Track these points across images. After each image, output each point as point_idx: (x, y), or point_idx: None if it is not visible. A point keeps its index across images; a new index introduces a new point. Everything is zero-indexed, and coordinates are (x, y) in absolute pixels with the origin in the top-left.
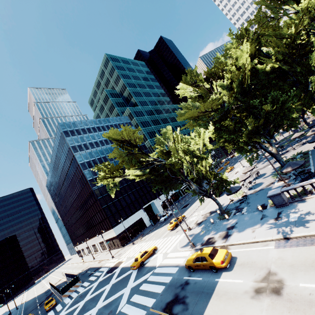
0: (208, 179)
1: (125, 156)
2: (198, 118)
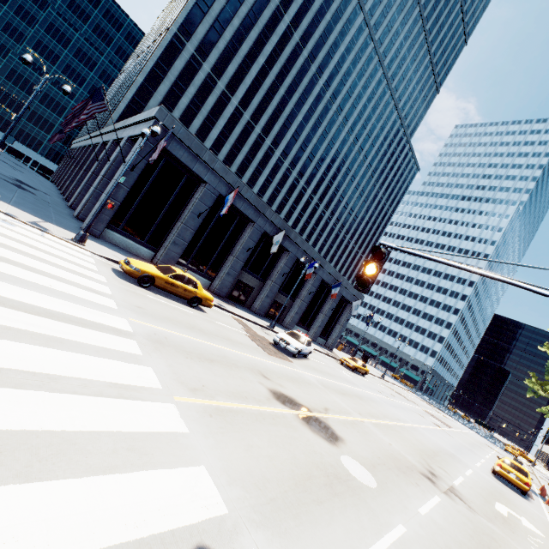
0: None
1: None
2: None
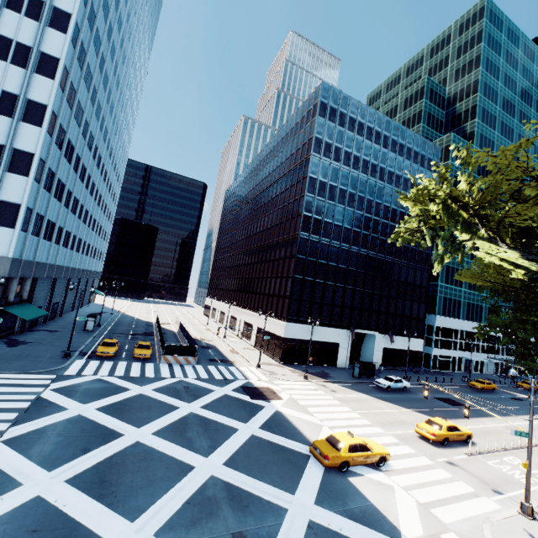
0: None
1: None
2: None
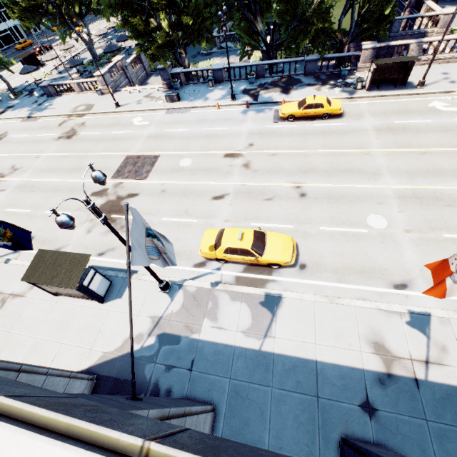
0: None
1: None
2: None
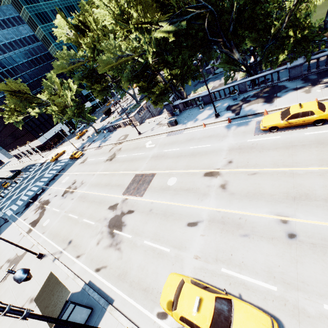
0: (83, 116)
1: (20, 103)
2: (73, 69)
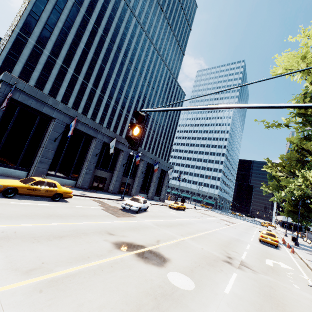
0: None
1: (275, 185)
2: None
